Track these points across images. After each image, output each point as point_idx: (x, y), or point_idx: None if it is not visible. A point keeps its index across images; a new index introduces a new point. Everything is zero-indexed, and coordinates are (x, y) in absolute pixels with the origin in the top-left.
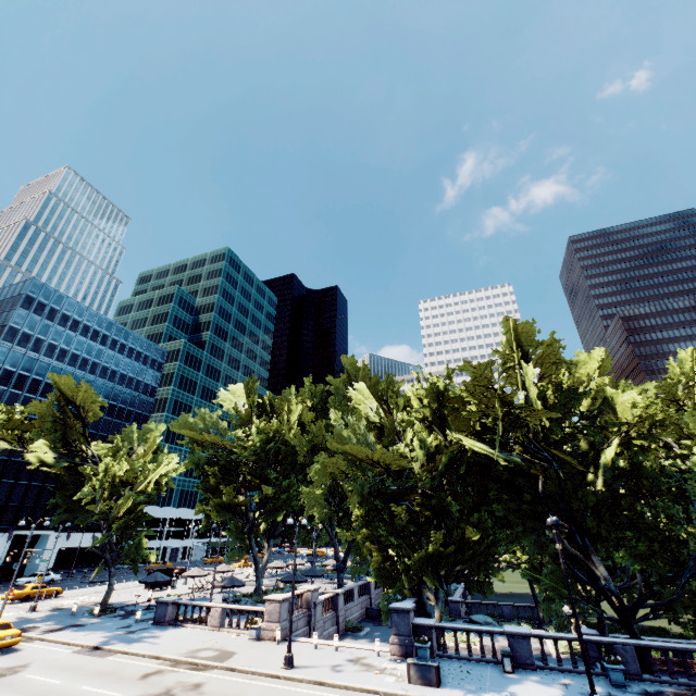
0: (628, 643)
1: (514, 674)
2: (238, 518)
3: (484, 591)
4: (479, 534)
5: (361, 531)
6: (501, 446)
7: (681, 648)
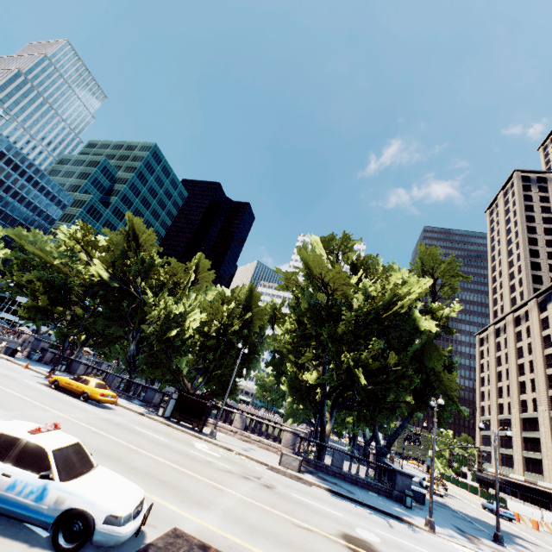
0: (116, 374)
1: (59, 371)
2: (26, 295)
3: (109, 357)
4: (83, 313)
5: (59, 308)
6: (123, 280)
7: (132, 380)
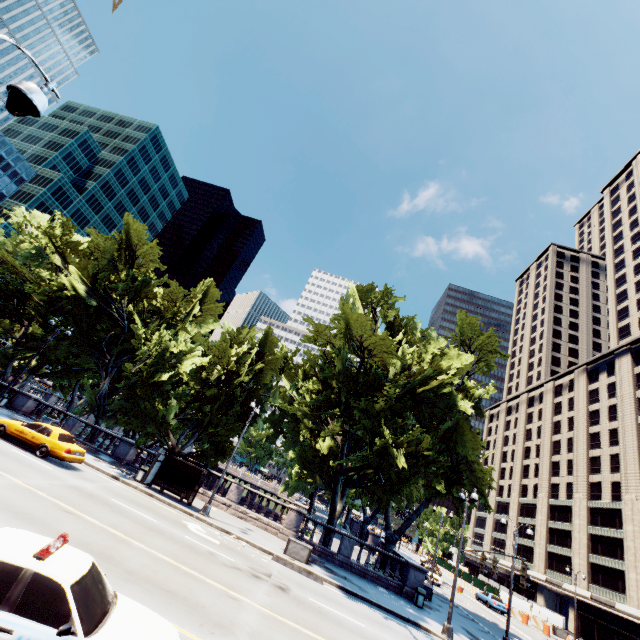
0: (78, 418)
1: None
2: None
3: (67, 392)
4: (42, 333)
5: (5, 320)
6: (104, 298)
7: (100, 428)
